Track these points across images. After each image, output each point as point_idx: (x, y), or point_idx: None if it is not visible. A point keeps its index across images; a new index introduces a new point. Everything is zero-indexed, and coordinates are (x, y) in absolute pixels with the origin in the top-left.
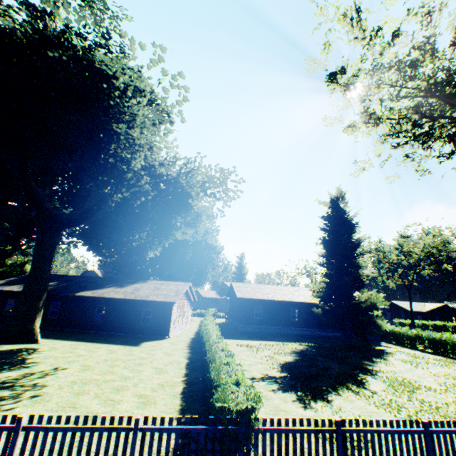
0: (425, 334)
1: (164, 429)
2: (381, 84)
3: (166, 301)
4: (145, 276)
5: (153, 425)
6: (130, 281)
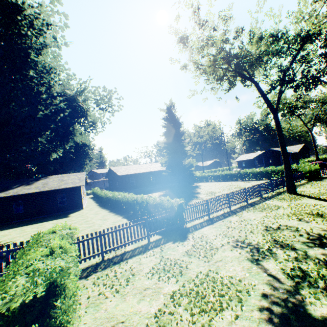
0: (212, 174)
1: (156, 218)
2: (203, 48)
3: (77, 186)
4: (31, 175)
5: (151, 218)
6: (32, 180)
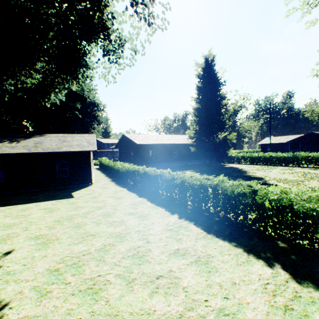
0: (248, 155)
1: None
2: None
3: (85, 151)
4: None
5: None
6: (21, 136)
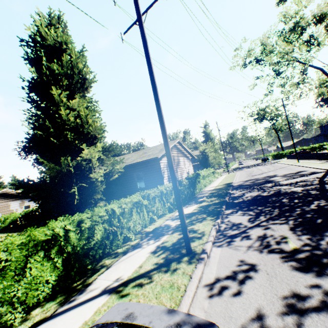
0: None
1: None
2: None
3: None
4: None
5: None
6: None
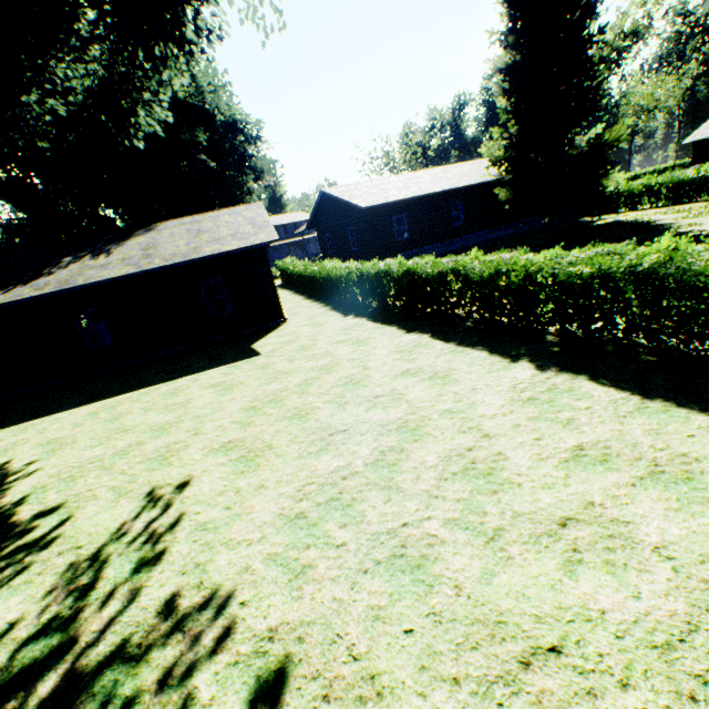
0: (665, 180)
1: None
2: None
3: (253, 247)
4: None
5: None
6: (110, 240)
